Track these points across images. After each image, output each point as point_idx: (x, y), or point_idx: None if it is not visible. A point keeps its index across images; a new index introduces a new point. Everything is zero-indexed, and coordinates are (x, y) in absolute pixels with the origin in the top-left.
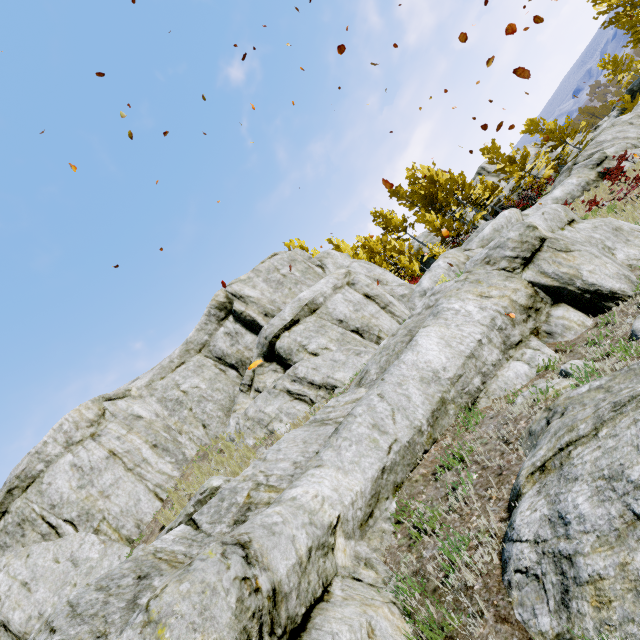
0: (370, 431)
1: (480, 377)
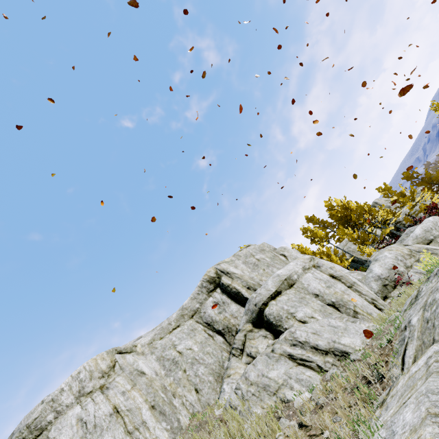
0: None
1: None
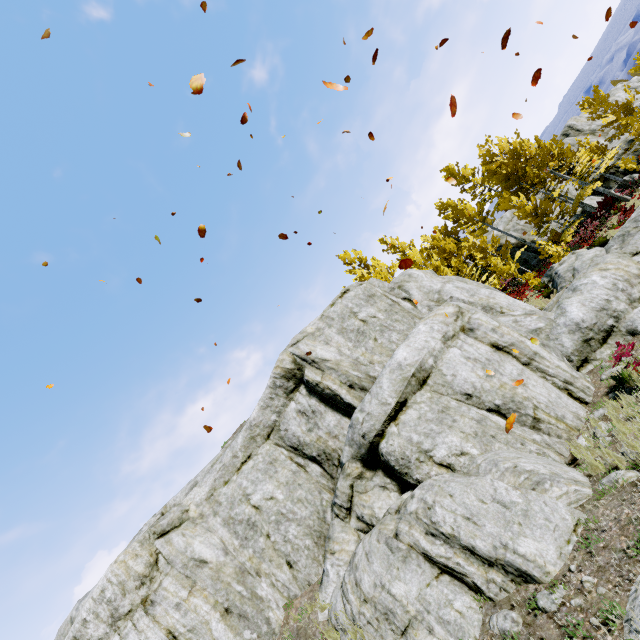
0: None
1: None
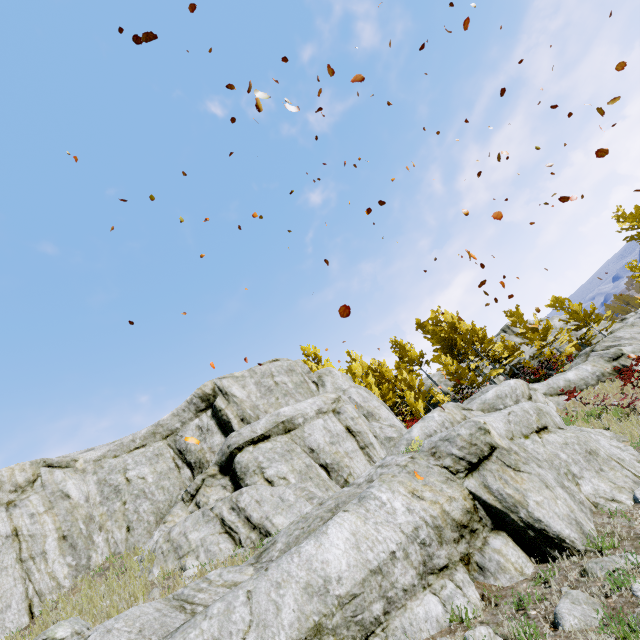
0: None
1: (383, 603)
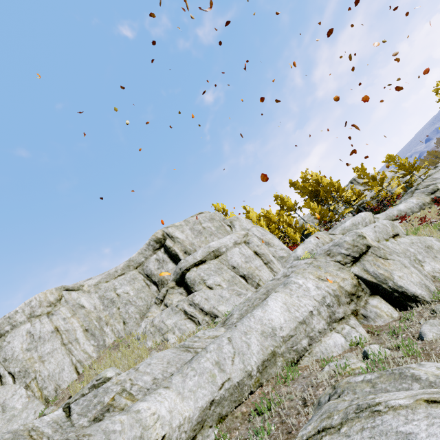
0: (213, 367)
1: (308, 339)
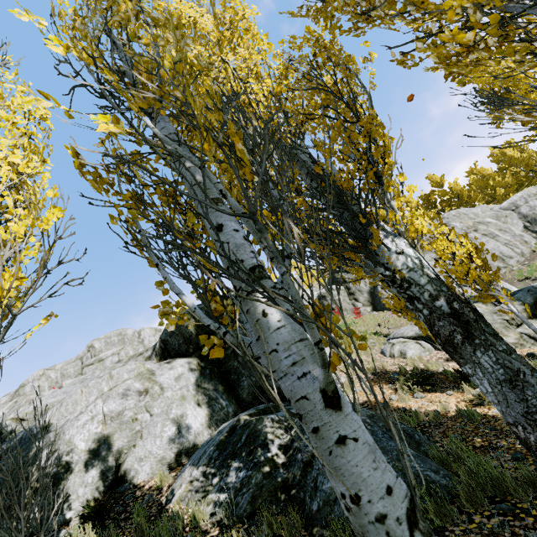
0: None
1: None
